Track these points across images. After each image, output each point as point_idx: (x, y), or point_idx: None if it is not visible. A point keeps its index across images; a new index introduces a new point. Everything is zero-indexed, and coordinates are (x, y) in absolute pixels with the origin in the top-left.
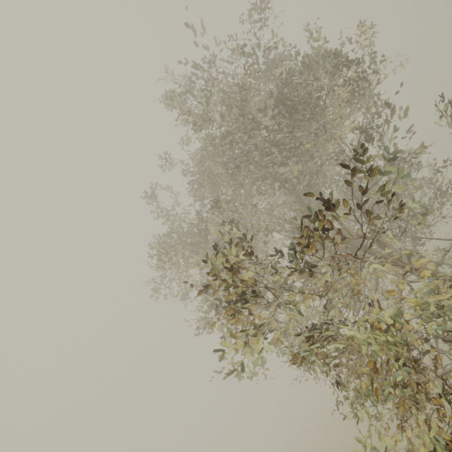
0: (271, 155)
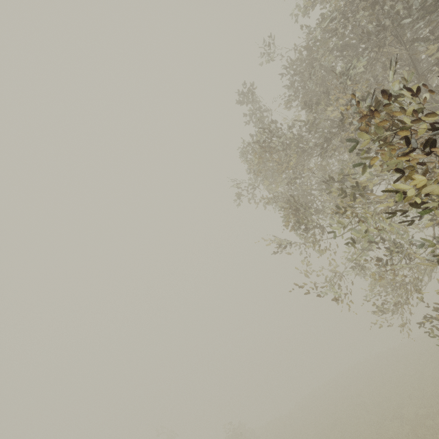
0: None
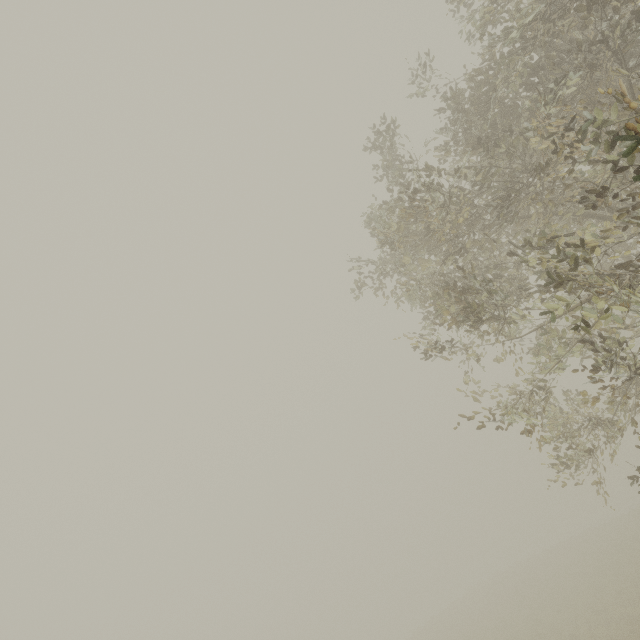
0: (608, 82)
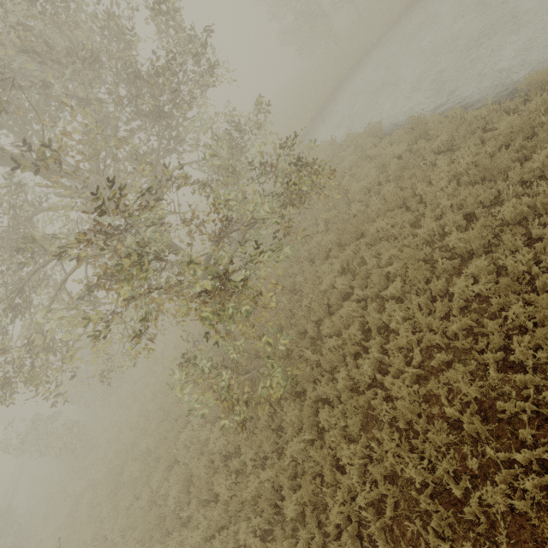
0: None
